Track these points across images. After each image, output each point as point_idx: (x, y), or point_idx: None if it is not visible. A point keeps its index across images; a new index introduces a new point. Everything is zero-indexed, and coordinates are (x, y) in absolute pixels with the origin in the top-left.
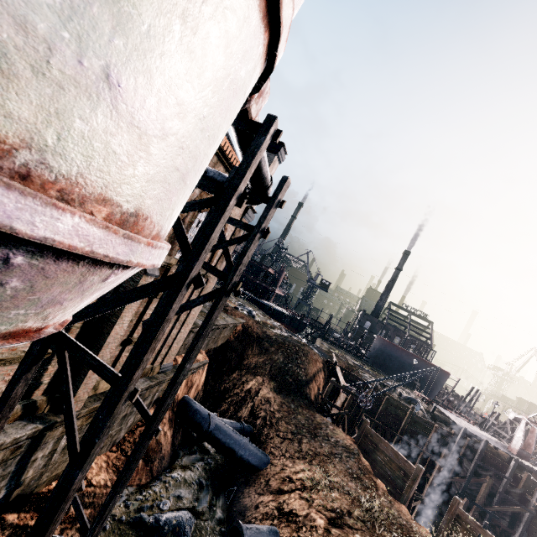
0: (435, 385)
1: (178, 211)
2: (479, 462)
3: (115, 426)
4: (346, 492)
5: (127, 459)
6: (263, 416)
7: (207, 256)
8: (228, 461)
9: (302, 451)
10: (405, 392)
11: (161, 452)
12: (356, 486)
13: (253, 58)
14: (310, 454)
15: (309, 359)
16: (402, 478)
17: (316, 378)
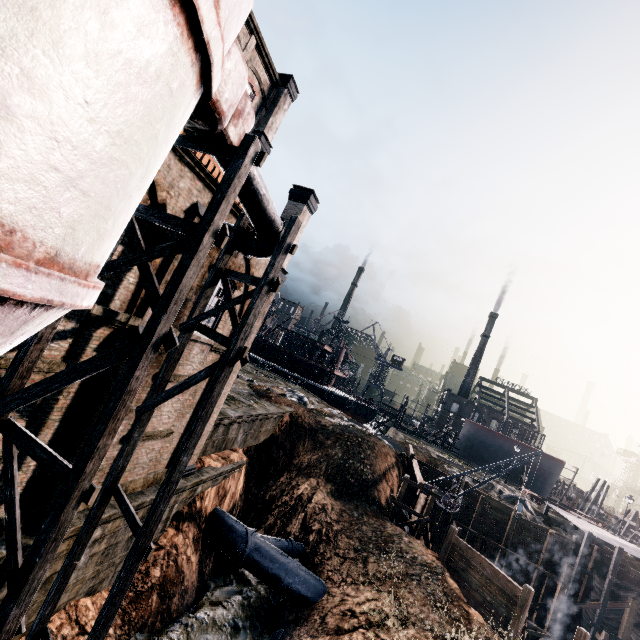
0: (548, 479)
1: (90, 235)
2: (615, 579)
3: (119, 551)
4: (426, 627)
5: (136, 595)
6: (318, 529)
7: (229, 328)
8: (274, 594)
9: (368, 574)
10: (508, 489)
11: (183, 584)
12: (440, 618)
13: (162, 38)
14: (379, 577)
15: (376, 453)
16: (506, 605)
17: (388, 477)
